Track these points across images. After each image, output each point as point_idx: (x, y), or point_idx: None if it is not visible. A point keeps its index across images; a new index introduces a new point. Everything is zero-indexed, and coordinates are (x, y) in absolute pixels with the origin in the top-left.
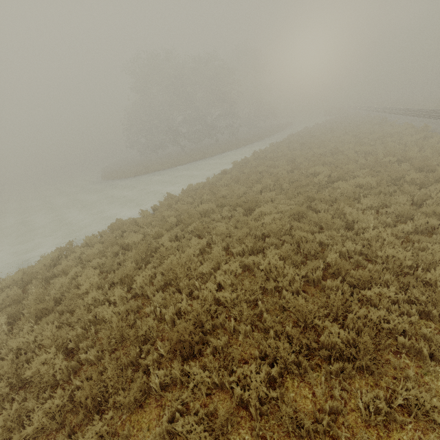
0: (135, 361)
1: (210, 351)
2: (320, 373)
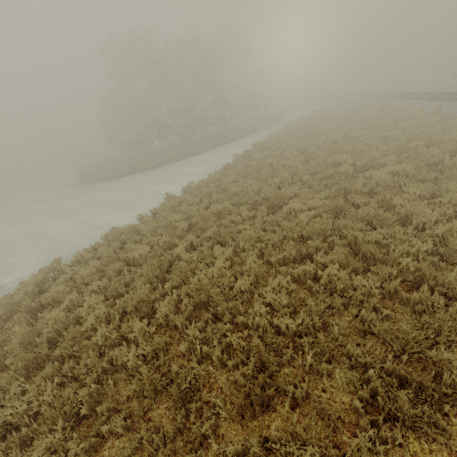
0: (182, 428)
1: (288, 405)
2: (453, 426)
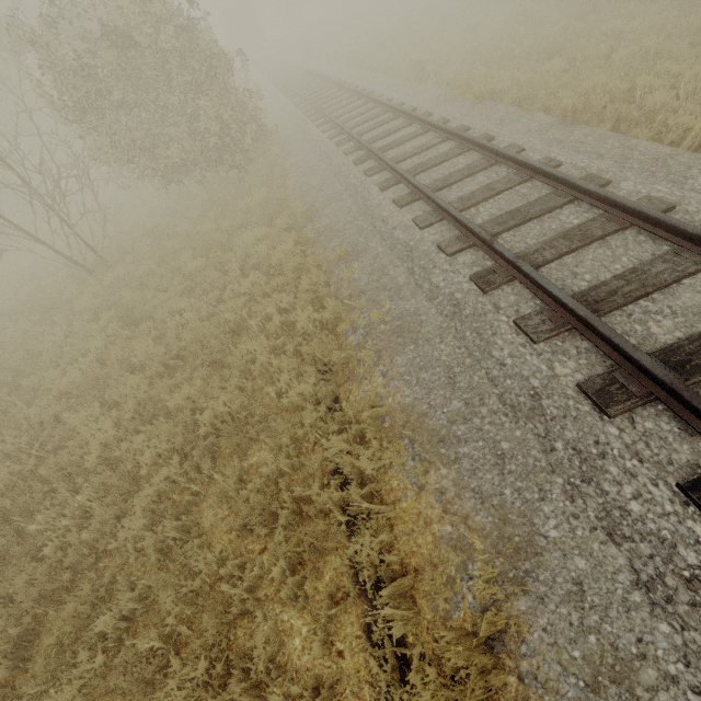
0: None
1: None
2: None
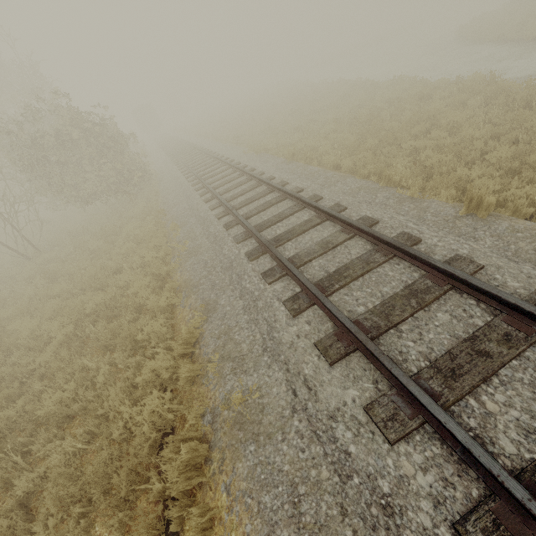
0: None
1: None
2: None
